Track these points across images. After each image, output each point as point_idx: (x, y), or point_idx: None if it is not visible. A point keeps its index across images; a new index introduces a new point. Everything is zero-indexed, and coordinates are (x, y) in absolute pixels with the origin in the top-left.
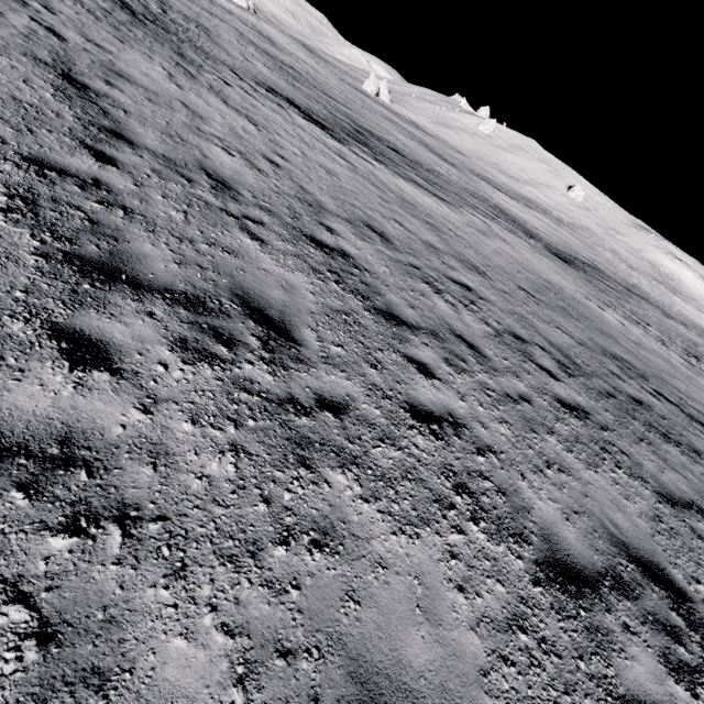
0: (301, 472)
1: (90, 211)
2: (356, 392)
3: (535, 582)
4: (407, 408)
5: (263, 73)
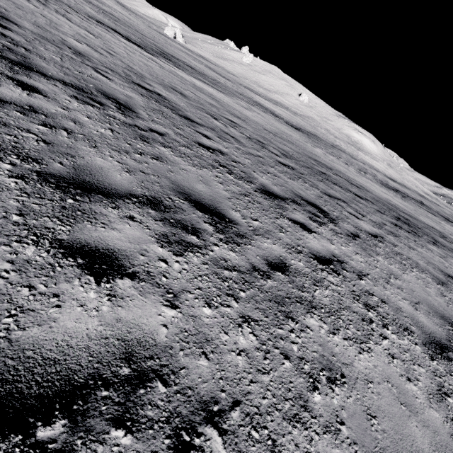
0: (144, 143)
1: (5, 44)
2: (170, 132)
3: (255, 191)
4: (196, 143)
5: (92, 13)
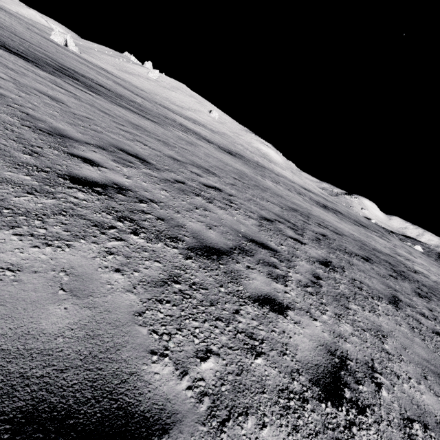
0: None
1: None
2: None
3: None
4: (321, 393)
5: None
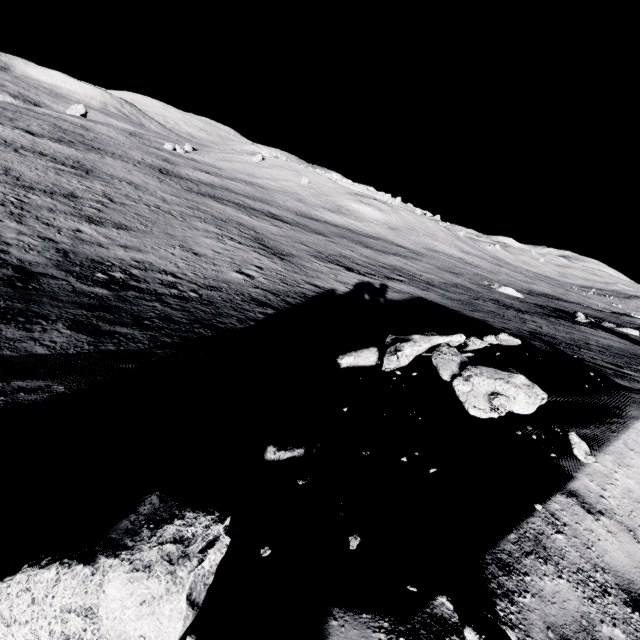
0: None
1: None
2: None
3: None
4: None
5: (31, 128)
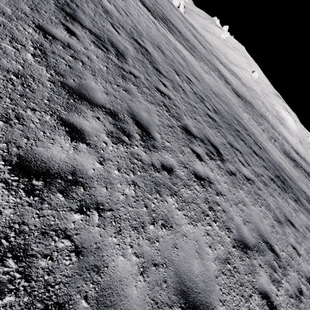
0: (123, 80)
1: (66, 0)
2: (141, 77)
3: (178, 127)
4: (155, 87)
5: None
